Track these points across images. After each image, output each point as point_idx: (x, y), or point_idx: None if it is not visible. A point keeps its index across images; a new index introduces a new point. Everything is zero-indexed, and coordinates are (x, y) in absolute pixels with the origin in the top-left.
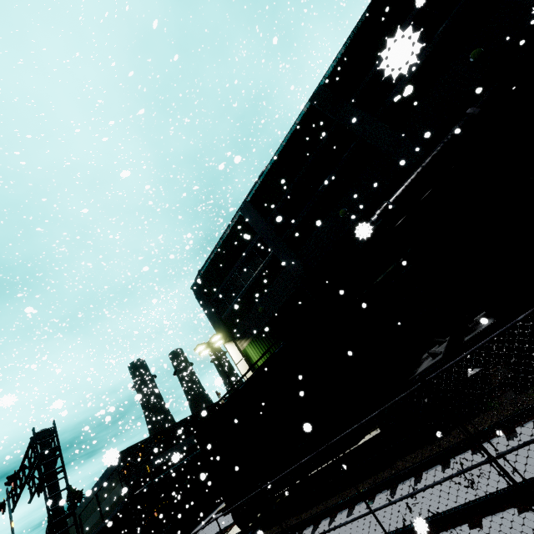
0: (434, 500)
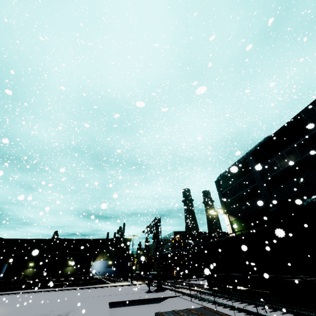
0: (259, 312)
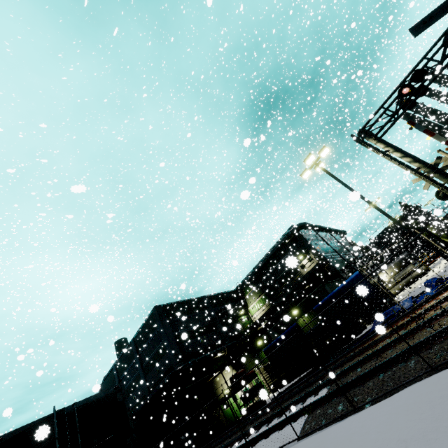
0: None
